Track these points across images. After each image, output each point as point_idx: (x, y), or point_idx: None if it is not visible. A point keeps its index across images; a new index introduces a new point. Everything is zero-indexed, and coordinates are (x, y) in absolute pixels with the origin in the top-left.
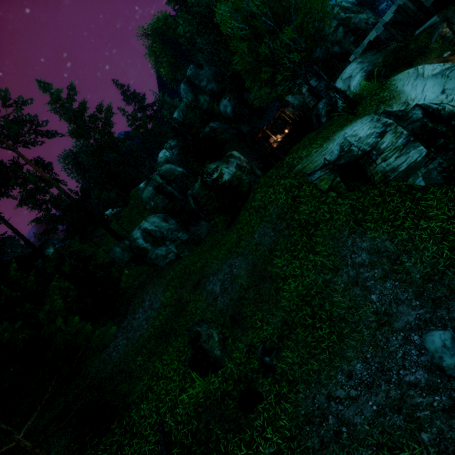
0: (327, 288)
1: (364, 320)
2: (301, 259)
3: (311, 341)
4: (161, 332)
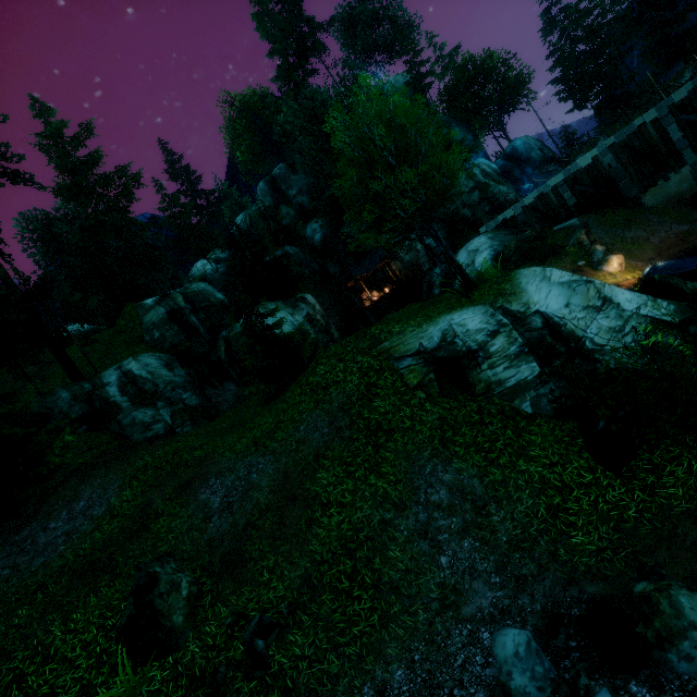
0: (383, 534)
1: (423, 596)
2: (358, 479)
3: (339, 620)
4: (87, 563)
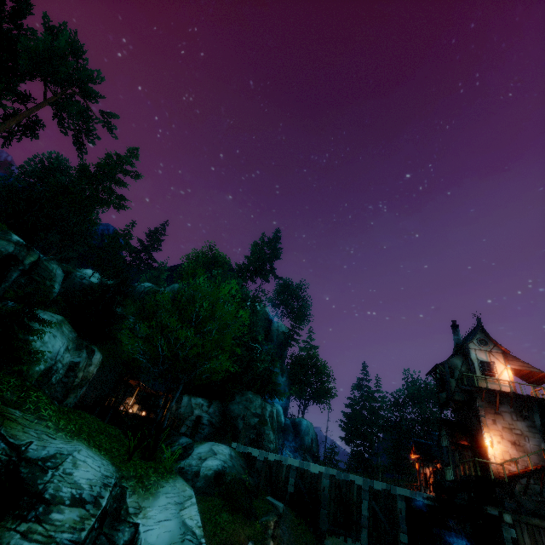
0: None
1: None
2: None
3: None
4: None
